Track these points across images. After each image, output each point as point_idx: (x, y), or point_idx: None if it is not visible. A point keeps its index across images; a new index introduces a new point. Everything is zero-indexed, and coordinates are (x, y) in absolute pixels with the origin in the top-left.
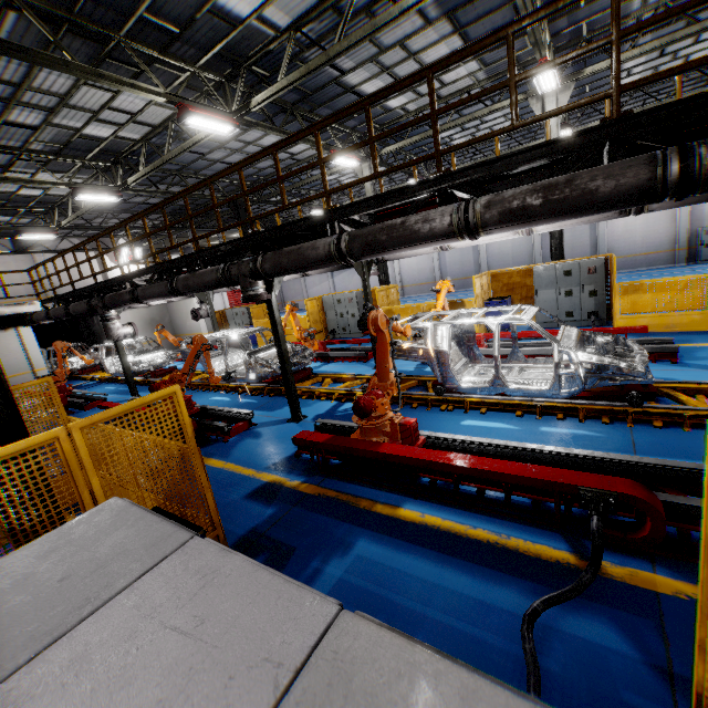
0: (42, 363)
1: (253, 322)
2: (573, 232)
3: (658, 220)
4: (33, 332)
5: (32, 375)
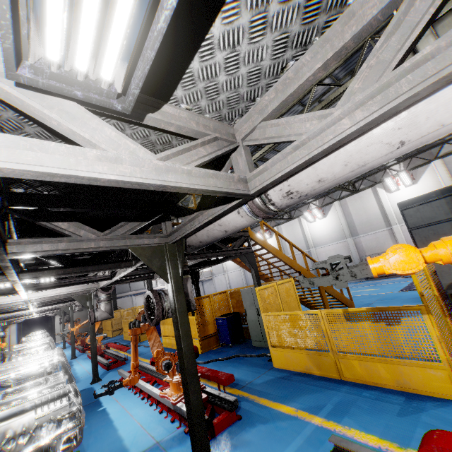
0: (15, 341)
1: (102, 322)
2: (302, 259)
3: (342, 252)
4: (17, 326)
5: (9, 348)
